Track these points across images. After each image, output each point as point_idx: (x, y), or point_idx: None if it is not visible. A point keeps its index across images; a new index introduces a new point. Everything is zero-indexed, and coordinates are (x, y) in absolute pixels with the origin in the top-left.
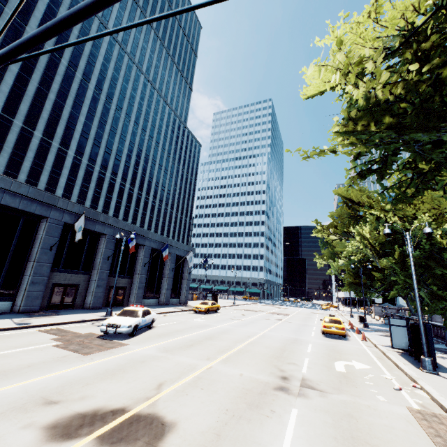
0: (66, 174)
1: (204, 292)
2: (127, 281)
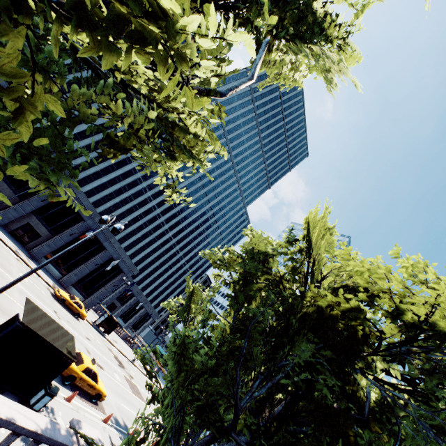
0: (118, 173)
1: (97, 302)
2: (47, 233)
